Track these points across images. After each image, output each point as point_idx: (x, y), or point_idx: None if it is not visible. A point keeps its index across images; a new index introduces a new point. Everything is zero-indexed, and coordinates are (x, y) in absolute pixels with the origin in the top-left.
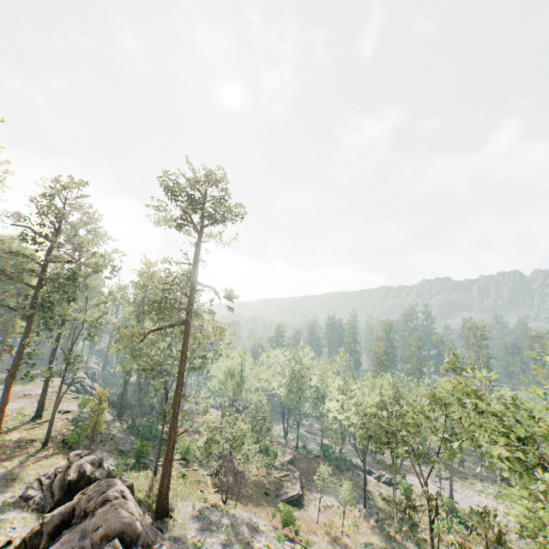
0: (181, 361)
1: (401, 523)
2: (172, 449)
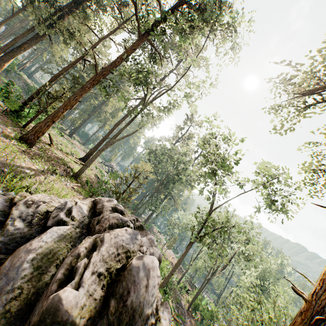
0: None
1: None
2: None
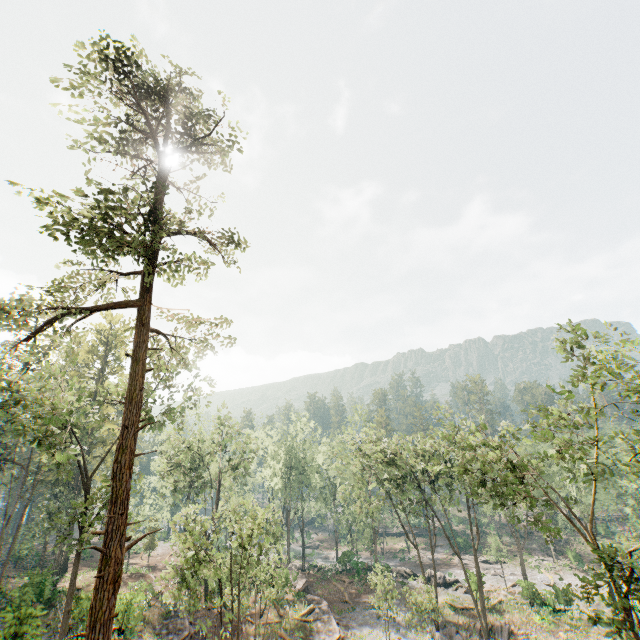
0: (134, 376)
1: (495, 636)
2: (114, 588)
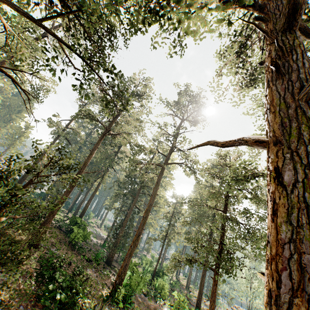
0: None
1: None
2: None
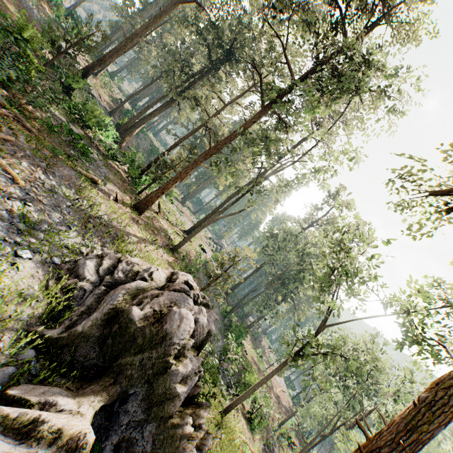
0: None
1: None
2: None
